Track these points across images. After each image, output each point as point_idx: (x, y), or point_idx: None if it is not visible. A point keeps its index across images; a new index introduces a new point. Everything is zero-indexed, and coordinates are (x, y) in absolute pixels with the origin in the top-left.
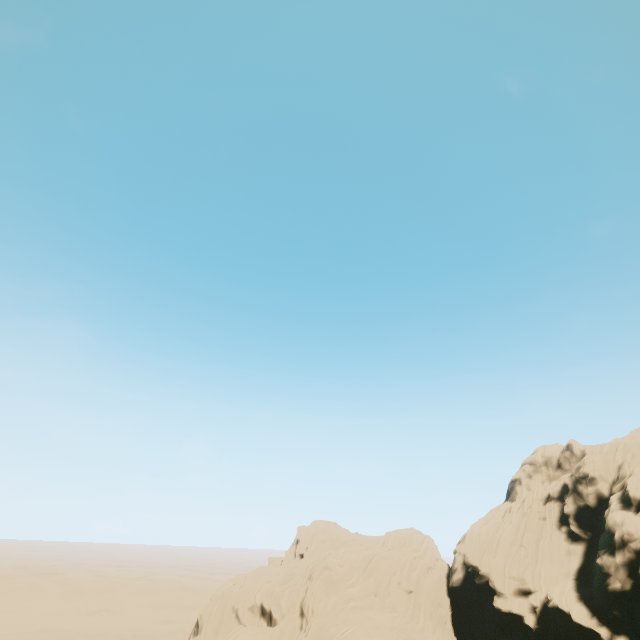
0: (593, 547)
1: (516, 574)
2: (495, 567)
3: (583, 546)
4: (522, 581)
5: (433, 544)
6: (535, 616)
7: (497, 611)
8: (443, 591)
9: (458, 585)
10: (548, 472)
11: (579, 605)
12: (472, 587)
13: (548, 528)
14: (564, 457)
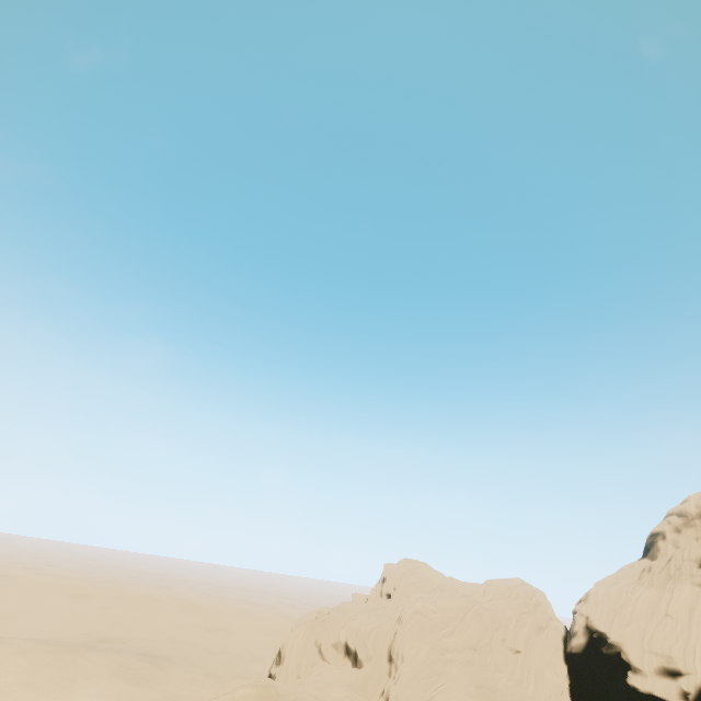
0: None
1: (659, 649)
2: (630, 637)
3: None
4: (668, 658)
5: (545, 600)
6: None
7: (632, 690)
8: (559, 656)
9: (579, 652)
10: None
11: None
12: (597, 656)
13: None
14: None
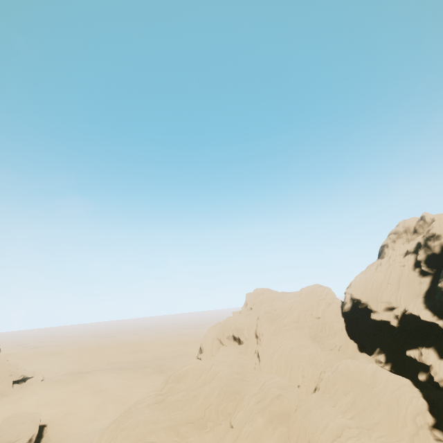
0: (437, 277)
1: (385, 300)
2: (371, 298)
3: (430, 278)
4: (389, 303)
5: (331, 291)
6: (397, 320)
7: (373, 321)
8: (339, 315)
9: (348, 310)
10: (407, 237)
11: (425, 311)
12: (357, 310)
13: (406, 271)
14: (419, 225)
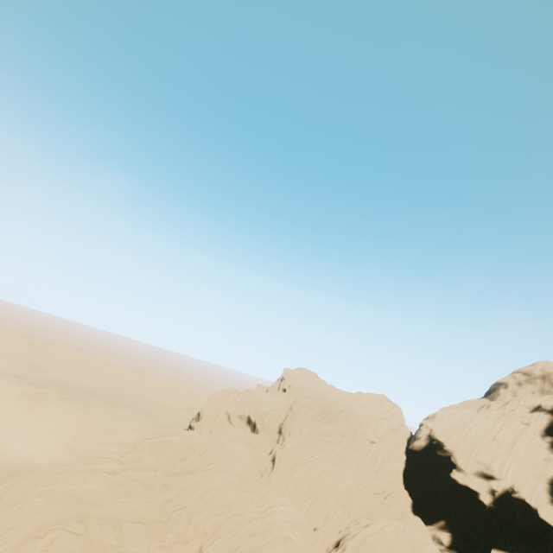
0: None
1: (482, 460)
2: (462, 448)
3: None
4: (487, 467)
5: (401, 412)
6: (492, 497)
7: (452, 481)
8: (402, 450)
9: (418, 450)
10: (543, 385)
11: (551, 507)
12: (432, 455)
13: (530, 433)
14: None
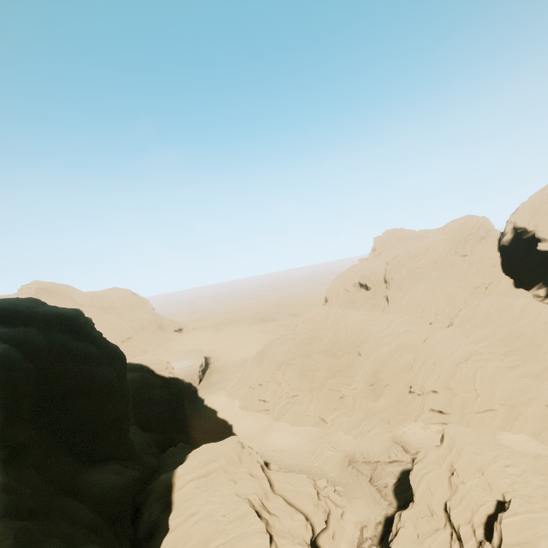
0: None
1: None
2: (542, 224)
3: None
4: None
5: (487, 222)
6: None
7: (540, 252)
8: (494, 250)
9: (507, 243)
10: None
11: None
12: (520, 242)
13: None
14: None
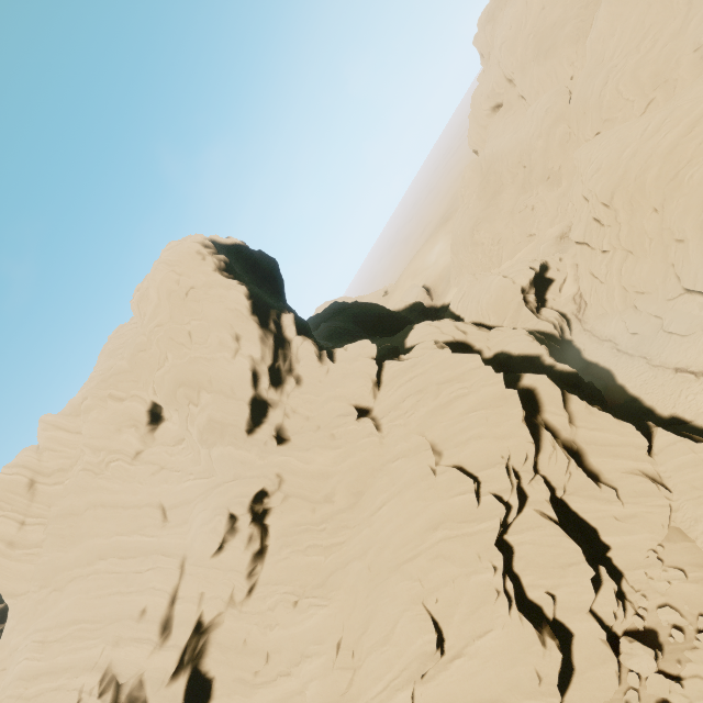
0: None
1: None
2: None
3: None
4: None
5: None
6: None
7: None
8: None
9: None
10: None
11: None
12: None
13: None
14: None
